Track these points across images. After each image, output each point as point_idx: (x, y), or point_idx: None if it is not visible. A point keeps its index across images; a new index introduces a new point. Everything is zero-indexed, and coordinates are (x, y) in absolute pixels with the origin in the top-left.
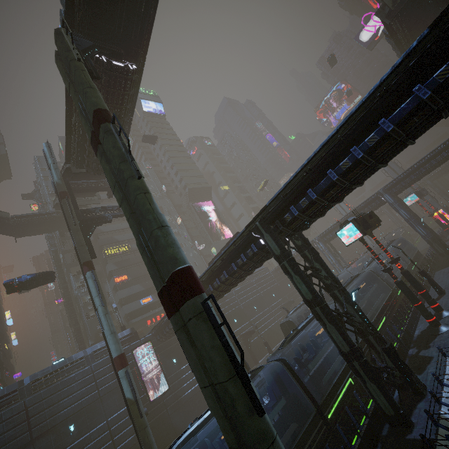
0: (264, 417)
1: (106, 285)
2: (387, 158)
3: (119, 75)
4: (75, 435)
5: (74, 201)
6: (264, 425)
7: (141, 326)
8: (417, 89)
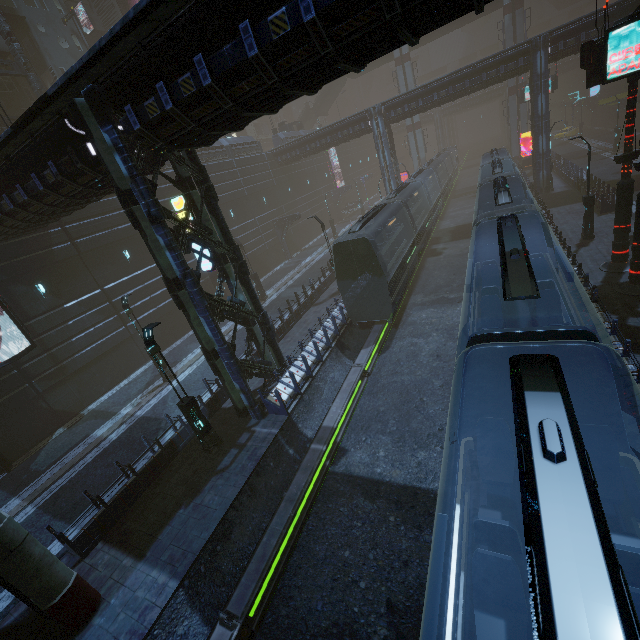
0: None
1: None
2: None
3: None
4: None
5: None
6: None
7: None
8: None
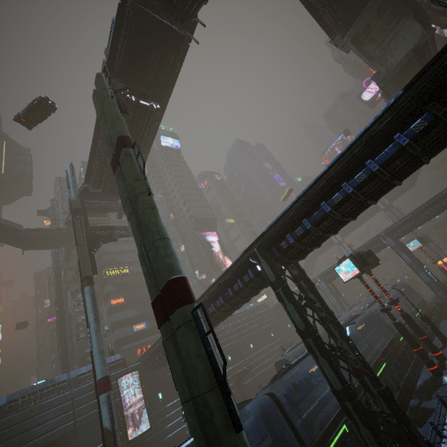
0: (241, 435)
1: (102, 306)
2: (376, 195)
3: (144, 112)
4: None
5: (86, 218)
6: (241, 444)
7: (130, 355)
8: (397, 137)
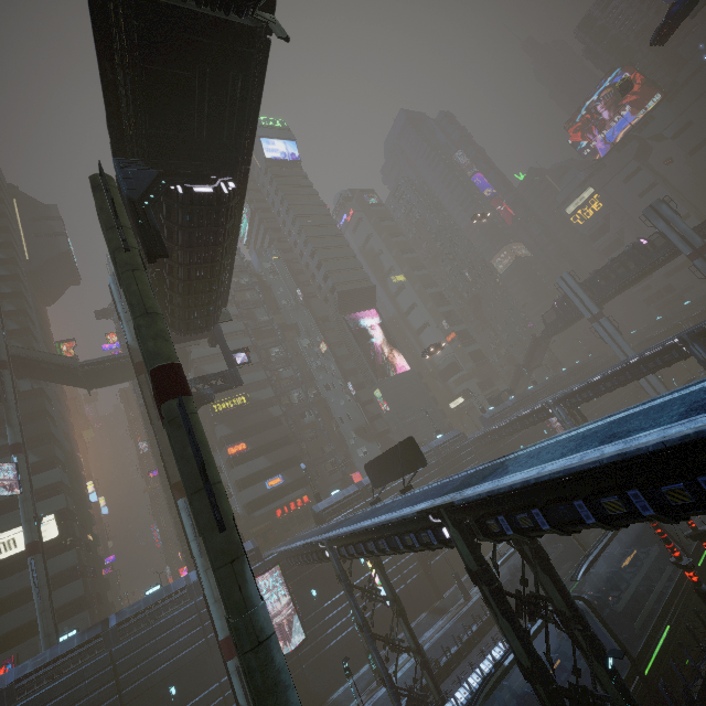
0: None
1: (217, 455)
2: None
3: (206, 207)
4: (178, 701)
5: None
6: None
7: (268, 518)
8: None
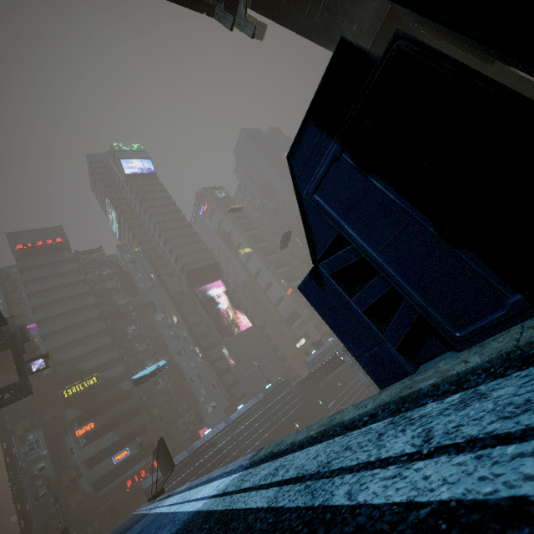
0: None
1: (69, 437)
2: None
3: None
4: None
5: None
6: None
7: (118, 492)
8: None
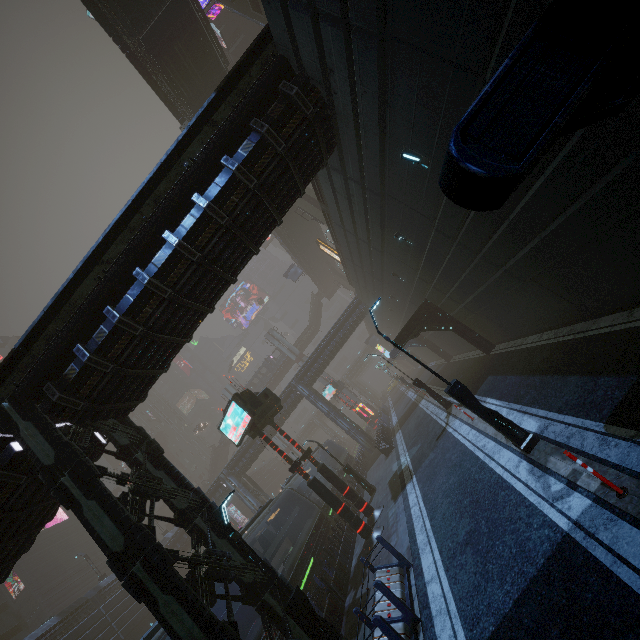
0: None
1: None
2: (223, 258)
3: None
4: None
5: None
6: None
7: None
8: (225, 160)
